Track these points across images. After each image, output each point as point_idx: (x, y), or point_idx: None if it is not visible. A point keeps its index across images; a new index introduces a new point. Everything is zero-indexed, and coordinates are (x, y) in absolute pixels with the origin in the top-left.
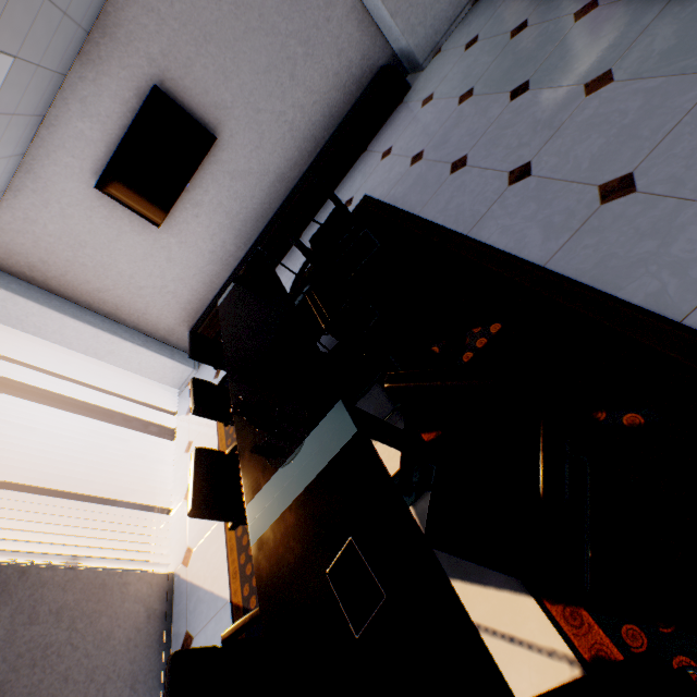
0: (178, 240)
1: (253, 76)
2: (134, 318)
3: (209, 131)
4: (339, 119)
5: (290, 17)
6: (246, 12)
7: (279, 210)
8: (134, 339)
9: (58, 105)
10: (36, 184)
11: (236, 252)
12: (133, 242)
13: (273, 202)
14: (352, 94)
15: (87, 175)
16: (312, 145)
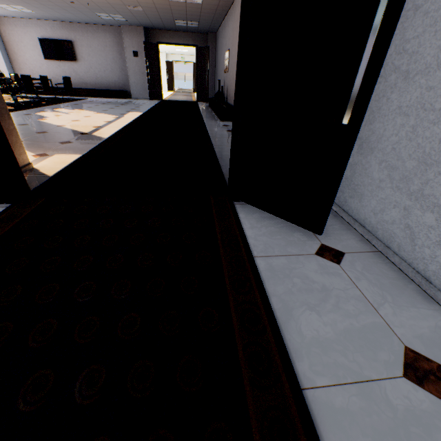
0: (47, 66)
1: (96, 62)
2: (16, 67)
3: (77, 59)
4: (110, 89)
5: (112, 63)
6: (103, 53)
7: (79, 88)
8: (10, 69)
9: (48, 22)
10: (26, 24)
11: (60, 85)
12: (36, 55)
13: (80, 86)
14: (117, 88)
15: (40, 35)
16: (99, 86)
